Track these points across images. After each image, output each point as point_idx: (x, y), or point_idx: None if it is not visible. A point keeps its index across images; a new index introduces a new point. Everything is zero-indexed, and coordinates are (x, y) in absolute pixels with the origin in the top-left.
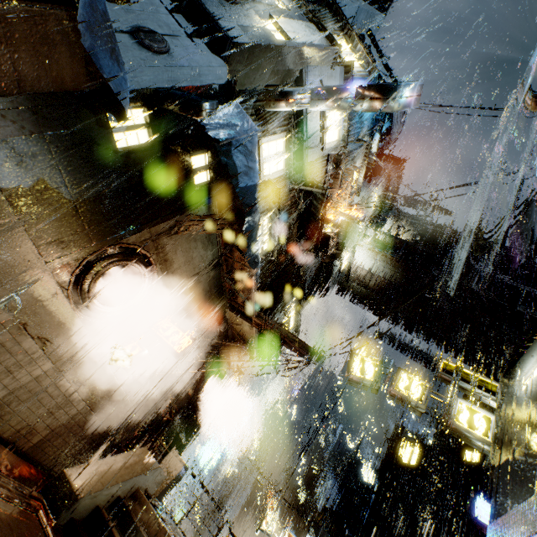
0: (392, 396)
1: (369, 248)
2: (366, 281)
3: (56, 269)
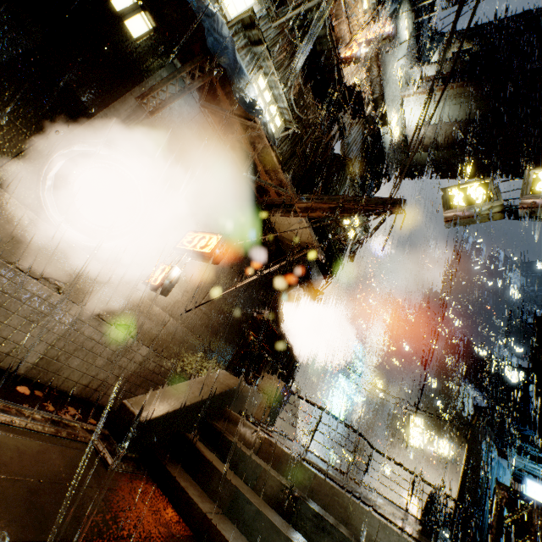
0: (529, 208)
1: (421, 92)
2: (432, 141)
3: (11, 188)
